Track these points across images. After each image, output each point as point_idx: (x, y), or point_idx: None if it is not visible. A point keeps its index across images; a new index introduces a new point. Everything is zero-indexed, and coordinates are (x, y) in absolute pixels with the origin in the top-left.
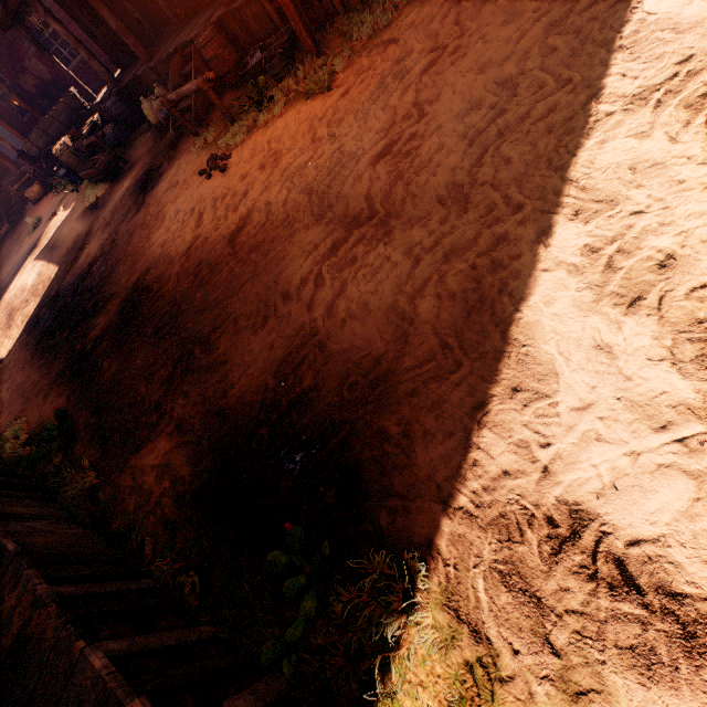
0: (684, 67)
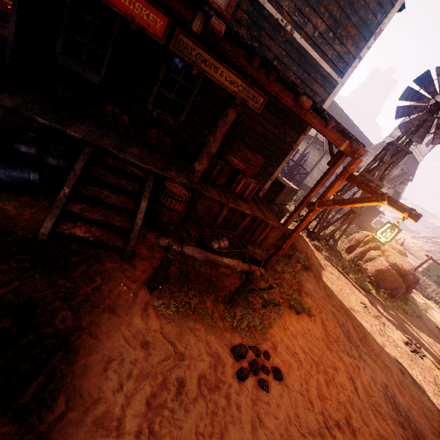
0: (431, 375)
